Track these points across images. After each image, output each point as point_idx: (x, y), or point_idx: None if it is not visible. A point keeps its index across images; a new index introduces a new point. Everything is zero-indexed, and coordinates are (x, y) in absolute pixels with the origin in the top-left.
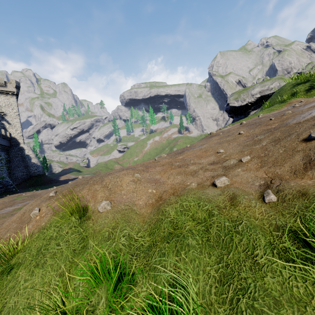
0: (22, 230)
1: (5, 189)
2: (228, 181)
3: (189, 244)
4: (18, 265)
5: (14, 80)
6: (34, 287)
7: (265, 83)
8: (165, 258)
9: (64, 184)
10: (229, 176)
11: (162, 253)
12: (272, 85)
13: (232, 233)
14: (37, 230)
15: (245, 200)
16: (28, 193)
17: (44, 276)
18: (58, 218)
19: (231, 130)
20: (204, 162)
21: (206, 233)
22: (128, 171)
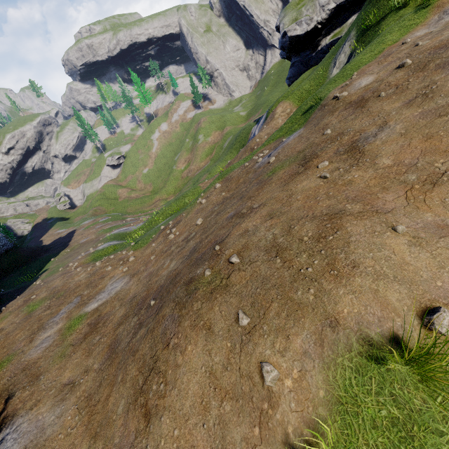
0: (273, 416)
1: None
2: None
3: None
4: None
5: None
6: None
7: None
8: None
9: (64, 249)
10: None
11: None
12: None
13: None
14: (323, 410)
15: None
16: (37, 291)
17: None
18: (350, 373)
19: (399, 82)
20: None
21: None
22: (356, 222)
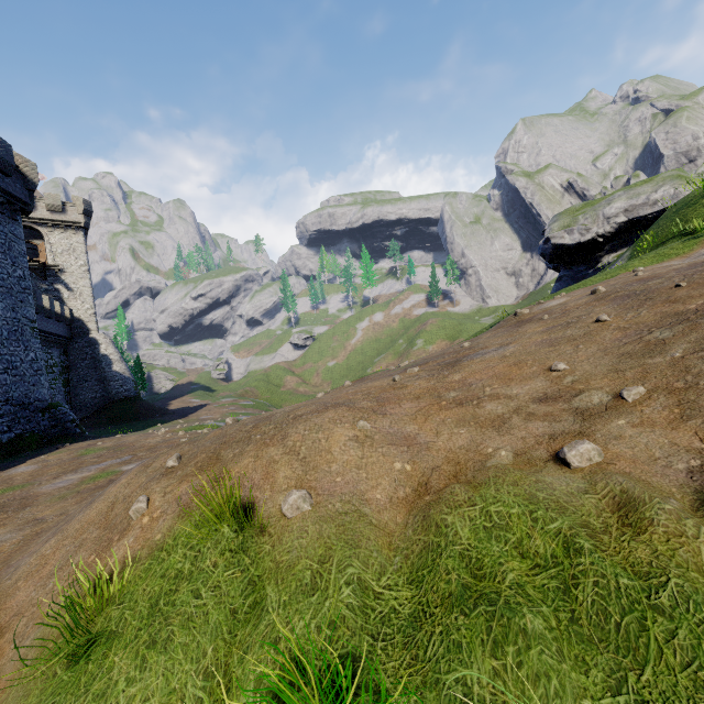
0: (112, 548)
1: (61, 430)
2: (598, 454)
3: (528, 629)
4: (110, 636)
5: (80, 199)
6: (150, 701)
7: (637, 189)
8: (463, 659)
9: (180, 419)
10: (597, 438)
11: (452, 643)
12: (656, 194)
13: (641, 609)
14: (146, 552)
15: (665, 516)
16: (108, 440)
17: (170, 674)
18: (191, 525)
19: (571, 308)
20: (521, 393)
21: (566, 598)
22: (340, 411)
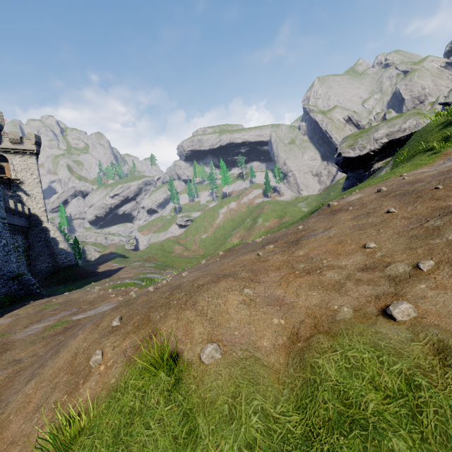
0: (79, 389)
1: (26, 291)
2: (413, 311)
3: (395, 450)
4: None
5: (32, 135)
6: None
7: (393, 121)
8: None
9: (106, 278)
10: (408, 298)
11: None
12: (405, 125)
13: None
14: (105, 392)
15: None
16: (59, 297)
17: None
18: (136, 371)
19: (366, 202)
20: (348, 264)
21: (415, 422)
22: (229, 281)
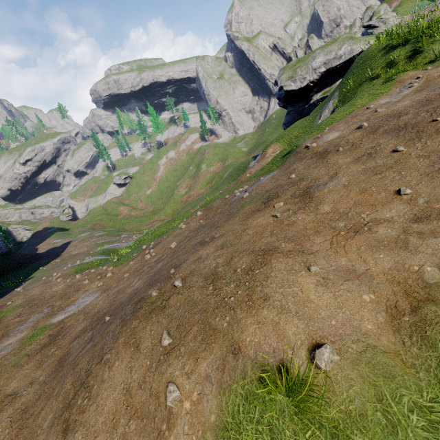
0: (167, 438)
1: None
2: None
3: None
4: None
5: None
6: None
7: (329, 48)
8: None
9: (55, 259)
10: None
11: None
12: (341, 51)
13: None
14: (211, 435)
15: None
16: (15, 298)
17: None
18: (240, 400)
19: (355, 141)
20: (395, 216)
21: None
22: (282, 260)
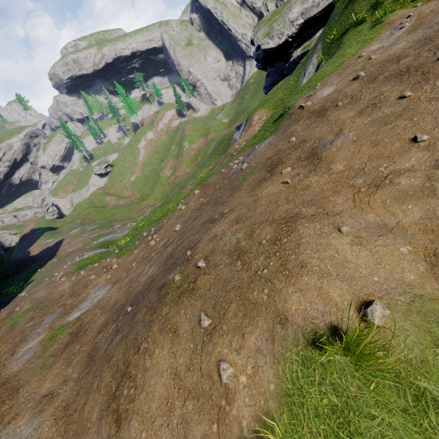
0: (229, 412)
1: None
2: None
3: None
4: None
5: None
6: None
7: None
8: None
9: (51, 259)
10: None
11: None
12: None
13: None
14: (274, 403)
15: None
16: (21, 303)
17: None
18: (296, 366)
19: (353, 93)
20: (415, 165)
21: None
22: (308, 225)
